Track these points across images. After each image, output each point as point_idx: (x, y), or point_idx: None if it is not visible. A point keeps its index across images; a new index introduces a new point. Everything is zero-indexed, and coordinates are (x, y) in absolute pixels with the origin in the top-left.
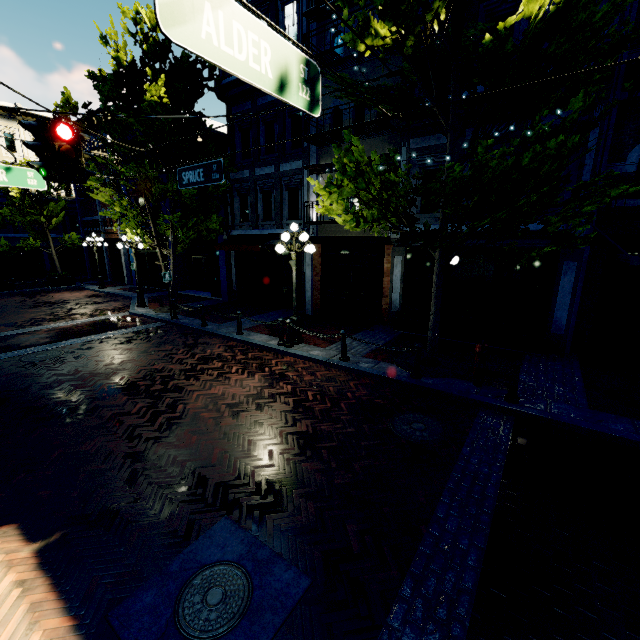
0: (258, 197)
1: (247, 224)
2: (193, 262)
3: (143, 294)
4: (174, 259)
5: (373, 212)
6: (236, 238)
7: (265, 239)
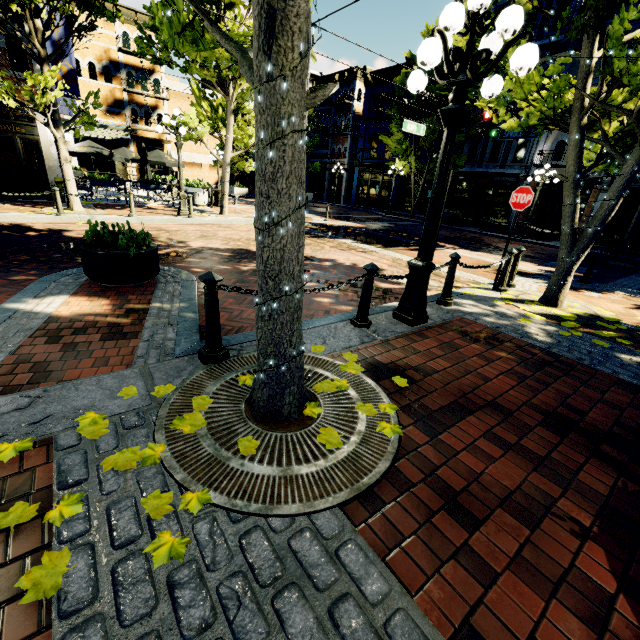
0: (488, 144)
1: (472, 164)
2: (406, 191)
3: (391, 206)
4: (423, 184)
5: (615, 160)
6: (465, 173)
7: (492, 175)
